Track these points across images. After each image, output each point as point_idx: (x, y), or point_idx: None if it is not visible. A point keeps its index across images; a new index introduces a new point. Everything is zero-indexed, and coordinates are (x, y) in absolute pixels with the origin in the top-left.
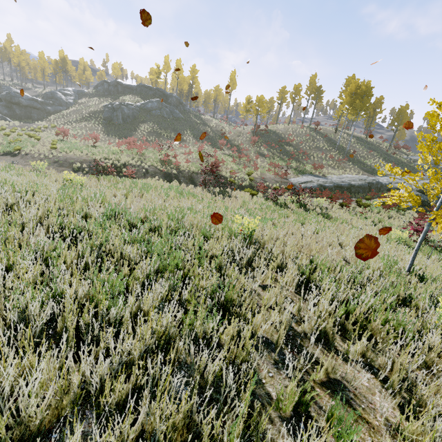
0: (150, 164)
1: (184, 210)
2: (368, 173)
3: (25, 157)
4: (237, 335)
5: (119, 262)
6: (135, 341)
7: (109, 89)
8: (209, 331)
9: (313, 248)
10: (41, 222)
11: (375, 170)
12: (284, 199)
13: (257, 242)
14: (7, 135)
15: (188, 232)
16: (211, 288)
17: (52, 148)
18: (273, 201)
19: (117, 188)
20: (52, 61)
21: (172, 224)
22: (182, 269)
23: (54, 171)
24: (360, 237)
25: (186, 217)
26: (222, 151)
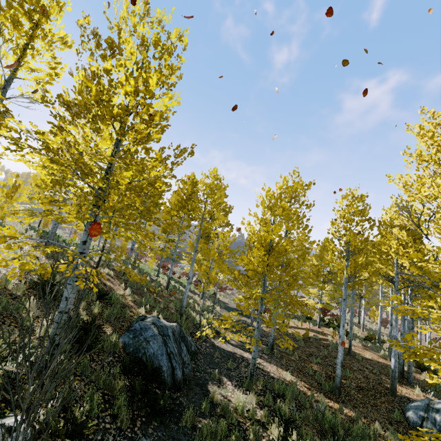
0: None
1: None
2: None
3: None
4: None
5: None
6: None
7: None
8: None
9: None
10: None
11: None
12: None
13: None
14: None
15: None
16: None
17: None
18: None
19: None
20: None
21: None
22: None
23: None
24: None
25: None
26: (63, 230)
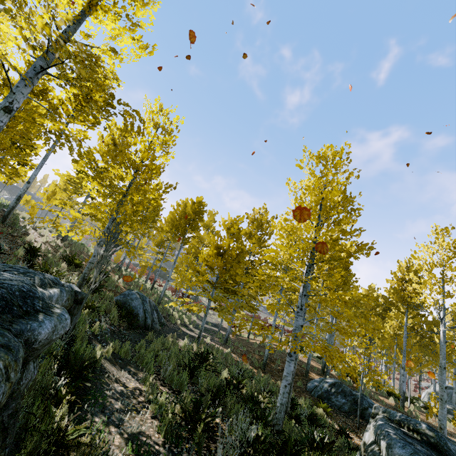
0: None
1: None
2: None
3: None
4: None
5: None
6: None
7: None
8: None
9: None
10: None
11: None
12: None
13: None
14: None
15: None
16: None
17: None
18: None
19: None
20: None
21: None
22: None
23: None
24: None
25: None
26: None
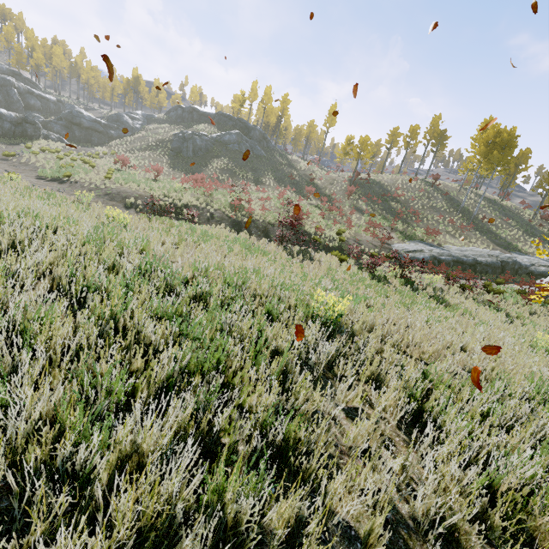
0: (217, 207)
1: (248, 273)
2: (501, 248)
3: (73, 186)
4: (297, 526)
5: (132, 347)
6: (94, 539)
7: (183, 116)
8: (245, 519)
9: (425, 350)
10: (51, 269)
11: (511, 244)
12: (384, 270)
13: (344, 332)
14: (60, 158)
15: (246, 307)
16: (264, 415)
17: (106, 178)
18: (368, 272)
19: (169, 234)
20: (123, 79)
21: (226, 292)
22: (225, 370)
23: (100, 205)
24: (491, 339)
25: (249, 283)
26: (308, 200)
